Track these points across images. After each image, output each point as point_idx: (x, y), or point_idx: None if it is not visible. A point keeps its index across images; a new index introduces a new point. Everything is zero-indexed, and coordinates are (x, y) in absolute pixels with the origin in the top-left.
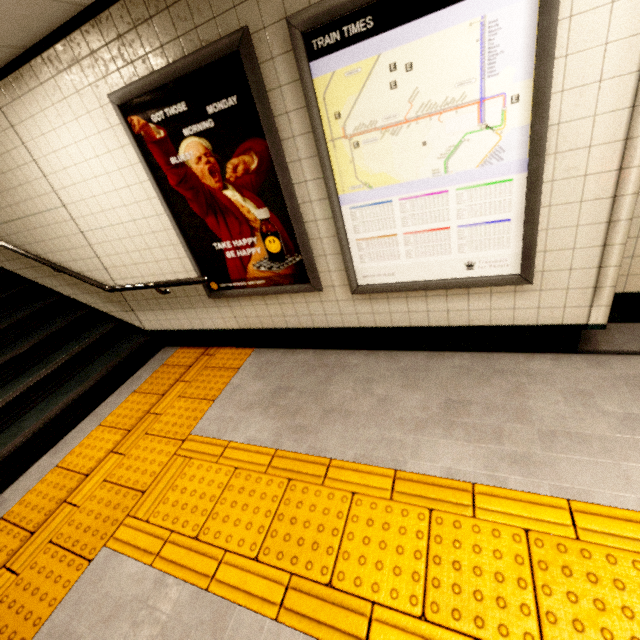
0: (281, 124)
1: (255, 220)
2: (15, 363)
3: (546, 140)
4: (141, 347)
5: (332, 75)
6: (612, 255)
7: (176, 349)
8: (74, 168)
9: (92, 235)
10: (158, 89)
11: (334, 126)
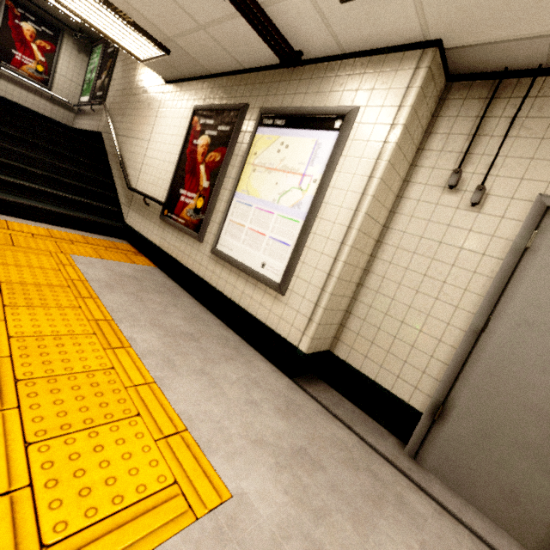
0: (237, 147)
1: (202, 186)
2: (57, 182)
3: (318, 208)
4: (114, 227)
5: (262, 136)
6: (324, 299)
7: (128, 244)
8: (165, 127)
9: (147, 159)
10: (210, 111)
11: (252, 158)
